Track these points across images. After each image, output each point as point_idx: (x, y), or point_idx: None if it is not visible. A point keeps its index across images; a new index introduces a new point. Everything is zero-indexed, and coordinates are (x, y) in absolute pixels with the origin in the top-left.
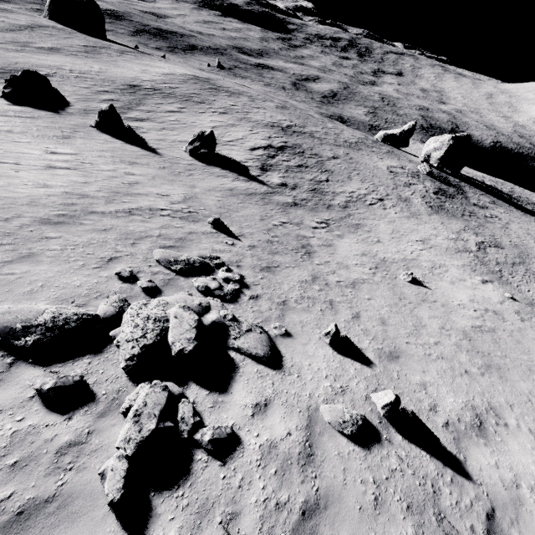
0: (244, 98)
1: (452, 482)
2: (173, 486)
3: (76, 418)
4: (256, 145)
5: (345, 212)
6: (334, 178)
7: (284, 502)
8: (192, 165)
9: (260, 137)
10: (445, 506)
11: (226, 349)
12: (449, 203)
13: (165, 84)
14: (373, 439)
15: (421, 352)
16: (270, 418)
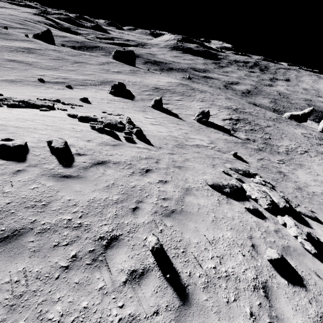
0: (208, 93)
1: None
2: None
3: (267, 222)
4: (224, 117)
5: (289, 156)
6: (273, 137)
7: None
8: (200, 126)
9: (224, 114)
10: None
11: (292, 211)
12: None
13: (170, 87)
14: None
15: None
16: None
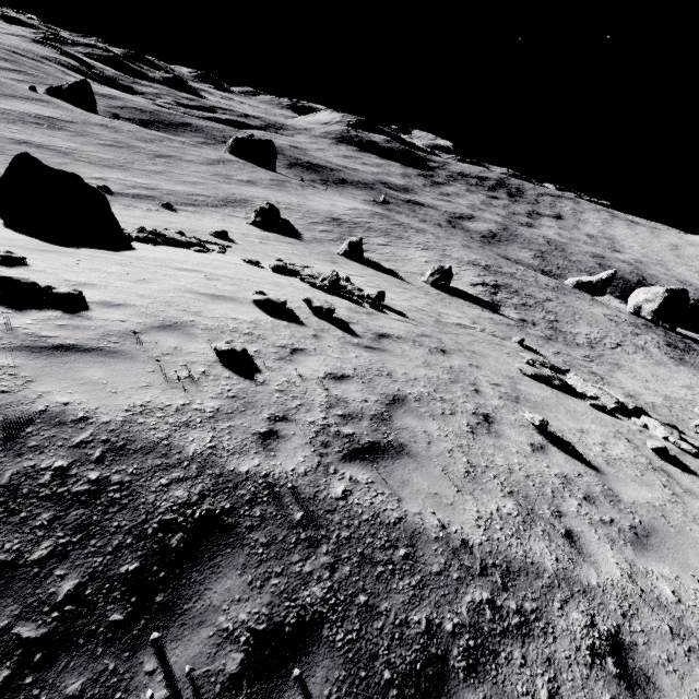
0: (430, 235)
1: None
2: None
3: (625, 422)
4: (472, 281)
5: (596, 352)
6: (562, 319)
7: None
8: (440, 294)
9: (471, 274)
10: None
11: None
12: (688, 357)
13: (358, 218)
14: None
15: None
16: None
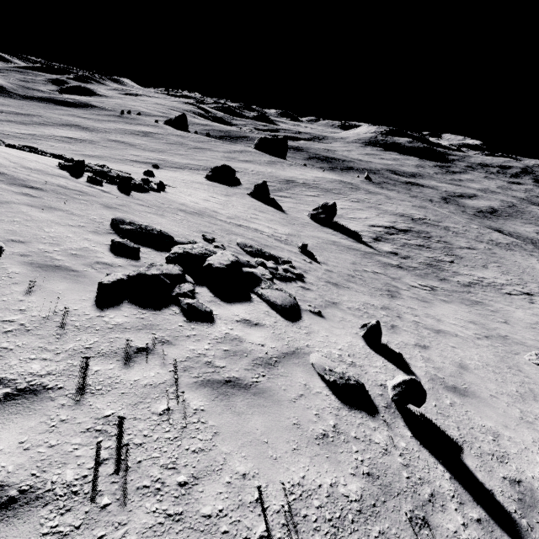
0: (381, 196)
1: (478, 522)
2: (142, 307)
3: (120, 259)
4: (377, 224)
5: (464, 289)
6: (462, 262)
7: (217, 365)
8: (309, 223)
9: (384, 220)
10: (441, 525)
11: (250, 292)
12: None
13: (314, 181)
14: (363, 407)
15: (515, 413)
16: (252, 330)
